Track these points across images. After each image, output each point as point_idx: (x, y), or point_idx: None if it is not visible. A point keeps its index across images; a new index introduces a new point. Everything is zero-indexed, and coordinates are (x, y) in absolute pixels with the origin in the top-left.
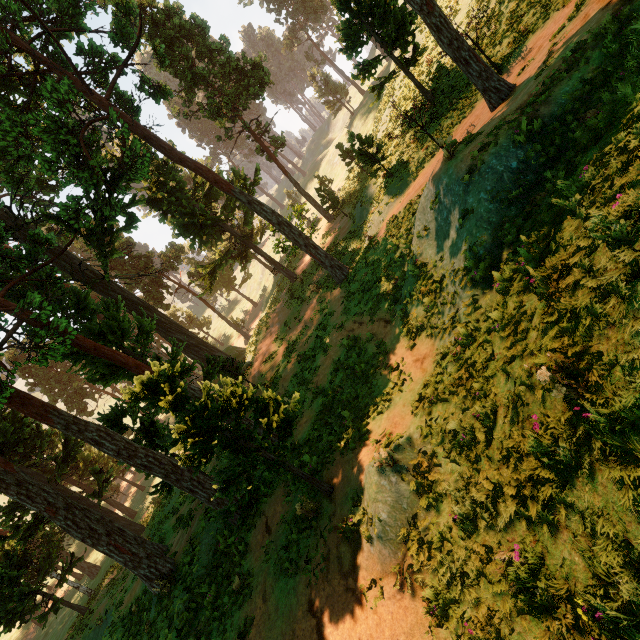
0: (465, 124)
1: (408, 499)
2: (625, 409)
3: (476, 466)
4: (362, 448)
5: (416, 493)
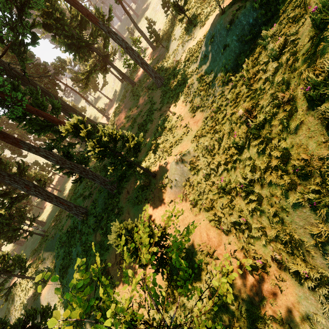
0: None
1: (186, 173)
2: (261, 120)
3: (213, 158)
4: (169, 158)
5: (190, 170)
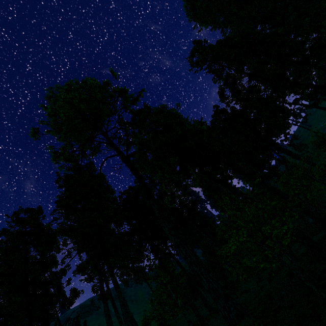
0: None
1: None
2: None
3: None
4: None
5: None
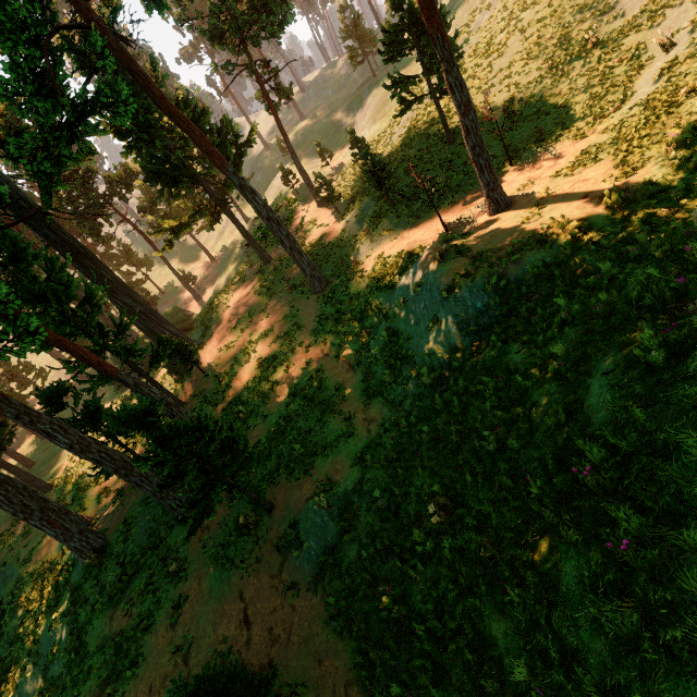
0: (469, 199)
1: (332, 534)
2: (458, 546)
3: (384, 525)
4: (305, 481)
5: (339, 531)
